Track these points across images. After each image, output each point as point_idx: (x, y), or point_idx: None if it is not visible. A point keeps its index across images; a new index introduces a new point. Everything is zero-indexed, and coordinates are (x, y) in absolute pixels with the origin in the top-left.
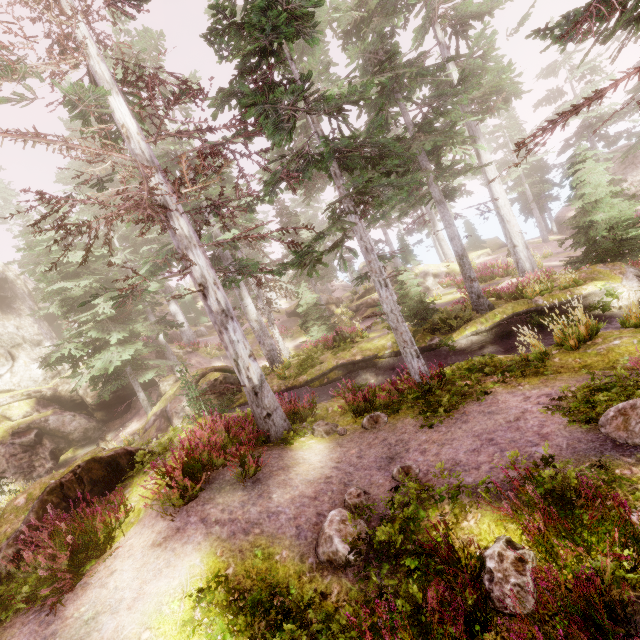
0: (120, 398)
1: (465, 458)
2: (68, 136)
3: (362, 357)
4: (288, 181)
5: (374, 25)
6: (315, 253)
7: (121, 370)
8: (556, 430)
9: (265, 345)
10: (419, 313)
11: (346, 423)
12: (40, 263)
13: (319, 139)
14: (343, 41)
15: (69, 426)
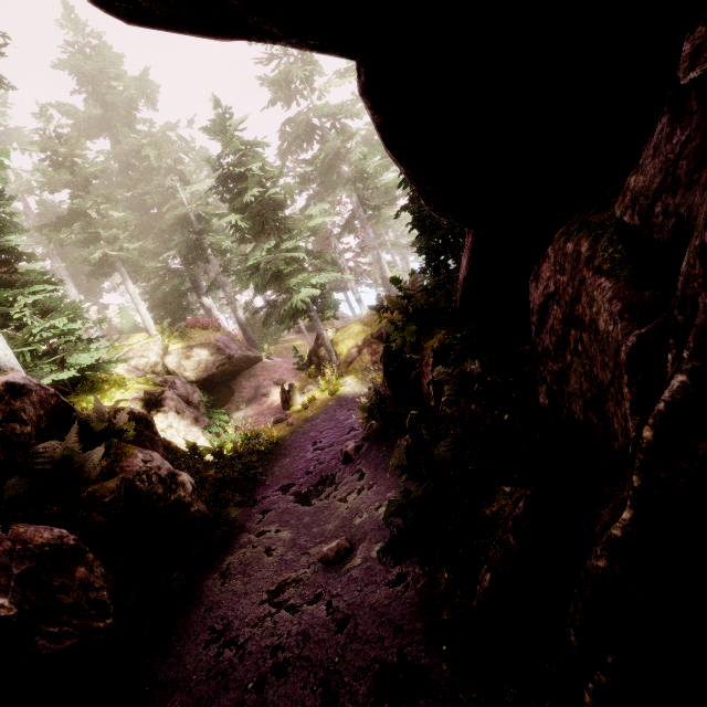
0: (223, 375)
1: None
2: (62, 60)
3: None
4: None
5: None
6: None
7: (290, 310)
8: None
9: None
10: None
11: None
12: (220, 165)
13: None
14: None
15: (193, 397)
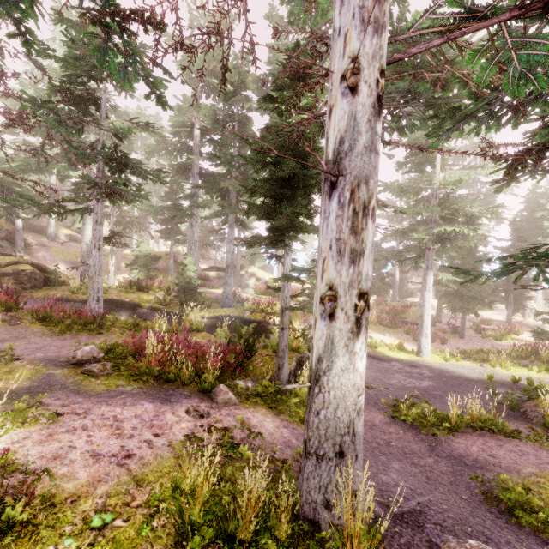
0: None
1: (16, 349)
2: None
3: (129, 301)
4: (82, 158)
5: (236, 99)
6: (64, 208)
7: None
8: (67, 352)
9: (84, 264)
10: (185, 290)
11: (28, 322)
12: None
13: (99, 144)
14: (225, 96)
15: None
